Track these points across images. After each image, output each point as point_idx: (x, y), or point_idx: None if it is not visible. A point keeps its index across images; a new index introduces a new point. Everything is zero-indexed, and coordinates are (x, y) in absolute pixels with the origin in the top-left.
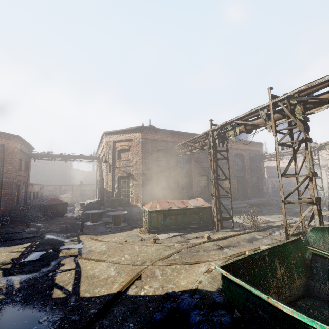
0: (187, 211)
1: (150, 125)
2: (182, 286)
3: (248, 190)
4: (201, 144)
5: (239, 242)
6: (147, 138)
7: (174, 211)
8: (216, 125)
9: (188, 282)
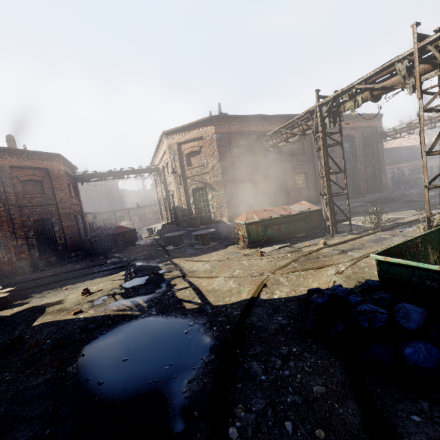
0: (292, 218)
1: (221, 113)
2: (316, 287)
3: (361, 185)
4: (301, 128)
5: (363, 244)
6: (222, 132)
7: (276, 219)
8: (325, 96)
9: (321, 283)
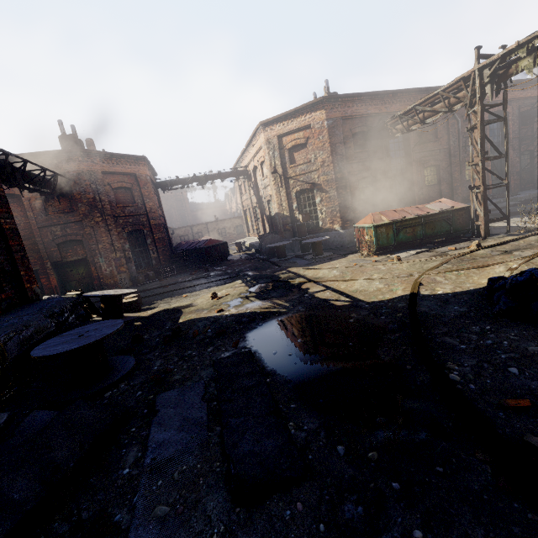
0: (430, 219)
1: (330, 93)
2: (486, 282)
3: (512, 179)
4: (447, 103)
5: (531, 244)
6: (334, 117)
7: (410, 221)
8: (487, 55)
9: None
